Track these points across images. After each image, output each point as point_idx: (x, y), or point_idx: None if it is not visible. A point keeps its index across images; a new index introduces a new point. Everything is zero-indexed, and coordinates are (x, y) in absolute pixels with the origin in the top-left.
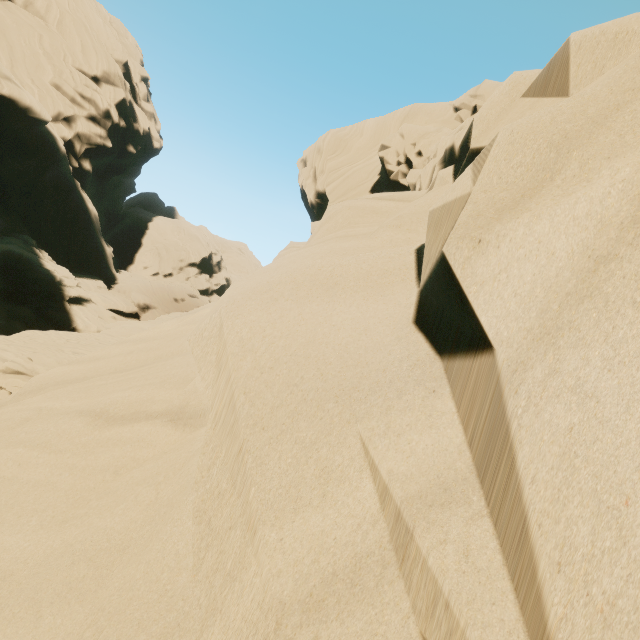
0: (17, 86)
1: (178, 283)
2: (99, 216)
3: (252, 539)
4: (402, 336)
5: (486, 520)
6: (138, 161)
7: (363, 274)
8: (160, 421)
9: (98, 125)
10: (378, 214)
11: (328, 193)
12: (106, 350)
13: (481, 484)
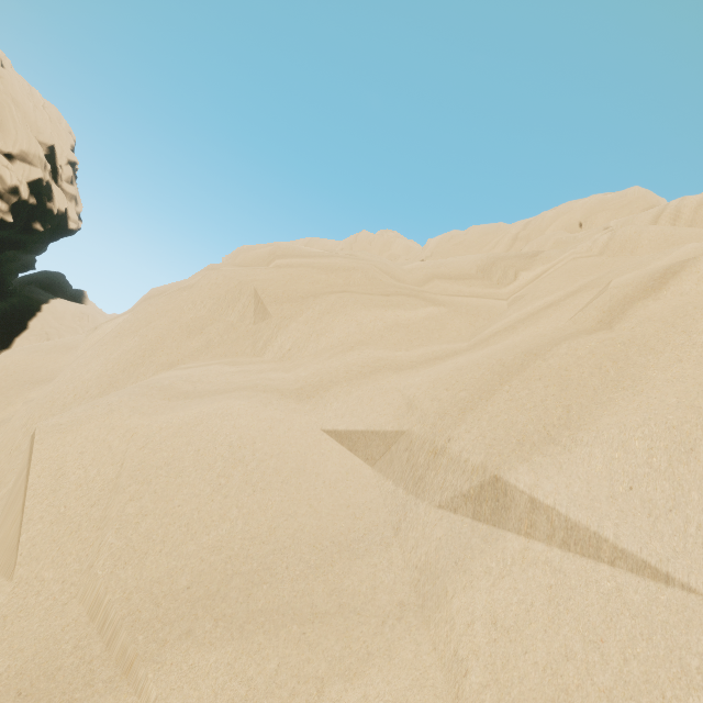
0: None
1: None
2: None
3: None
4: None
5: None
6: (45, 239)
7: None
8: None
9: None
10: None
11: None
12: None
13: None
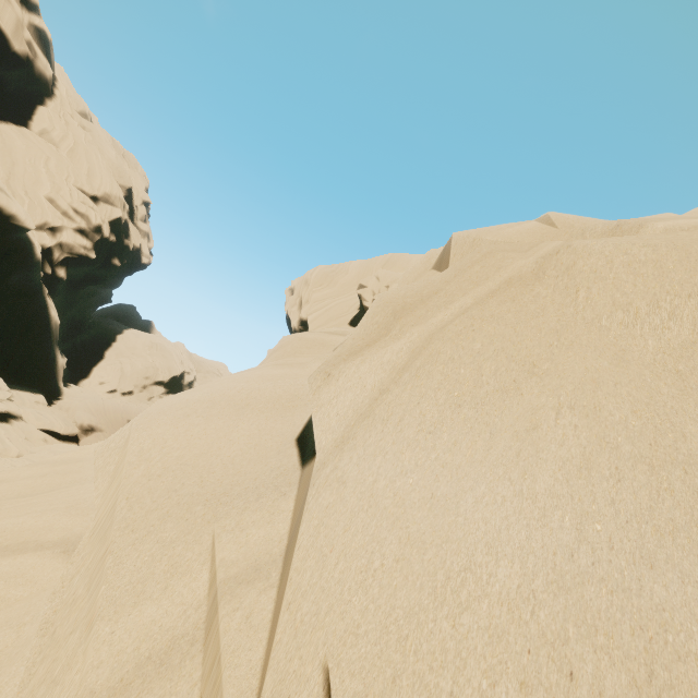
0: (7, 196)
1: (137, 403)
2: (61, 324)
3: (87, 637)
4: (282, 450)
5: (274, 589)
6: (121, 273)
7: (275, 397)
8: (51, 552)
9: (85, 237)
10: (325, 346)
11: (310, 321)
12: (15, 472)
13: (284, 563)
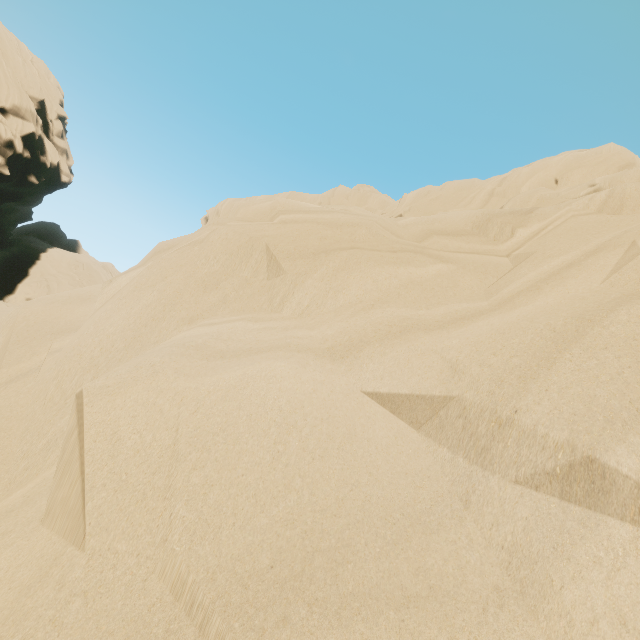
0: None
1: None
2: None
3: None
4: None
5: None
6: (40, 191)
7: None
8: None
9: None
10: None
11: None
12: None
13: None
